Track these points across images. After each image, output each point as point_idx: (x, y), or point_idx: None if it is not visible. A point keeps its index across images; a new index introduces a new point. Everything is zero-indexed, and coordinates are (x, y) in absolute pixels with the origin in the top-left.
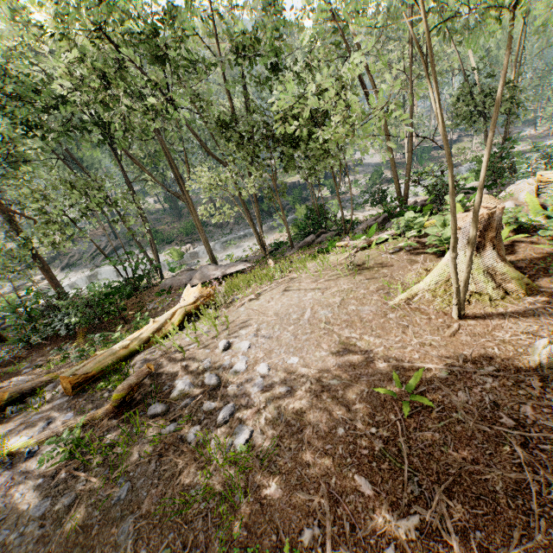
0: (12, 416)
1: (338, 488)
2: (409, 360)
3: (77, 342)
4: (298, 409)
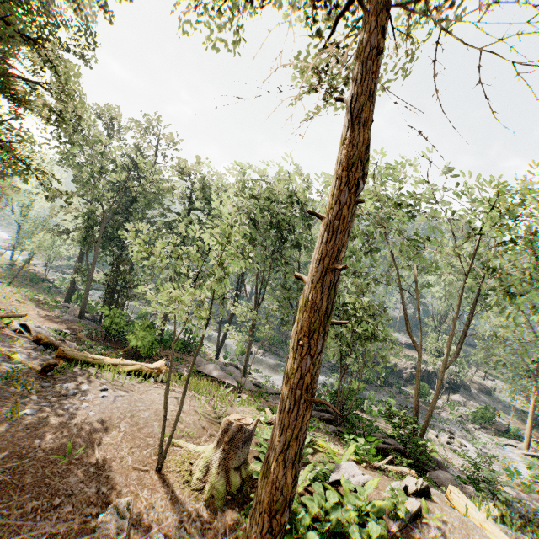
0: (37, 349)
1: (0, 448)
2: (103, 454)
3: (119, 351)
4: (51, 423)
